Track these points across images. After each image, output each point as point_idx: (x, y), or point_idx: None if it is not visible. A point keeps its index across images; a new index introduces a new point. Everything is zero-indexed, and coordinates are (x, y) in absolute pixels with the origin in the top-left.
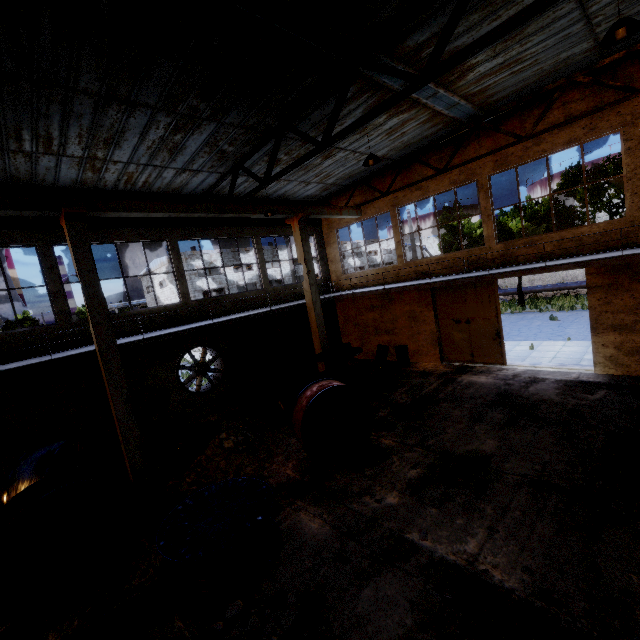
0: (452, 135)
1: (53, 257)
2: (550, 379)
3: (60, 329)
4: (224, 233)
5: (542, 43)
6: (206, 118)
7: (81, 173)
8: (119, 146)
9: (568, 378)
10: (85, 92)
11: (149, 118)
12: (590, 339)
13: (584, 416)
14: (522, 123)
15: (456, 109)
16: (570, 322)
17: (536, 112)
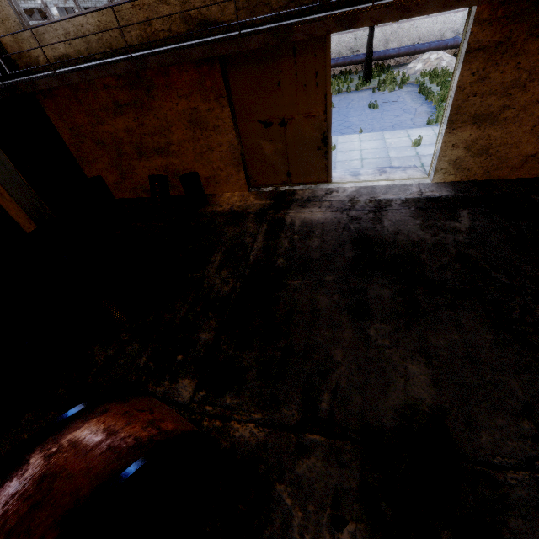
0: None
1: None
2: (395, 201)
3: None
4: None
5: None
6: None
7: None
8: None
9: (413, 195)
10: None
11: None
12: (379, 129)
13: (483, 267)
14: None
15: None
16: (346, 109)
17: None
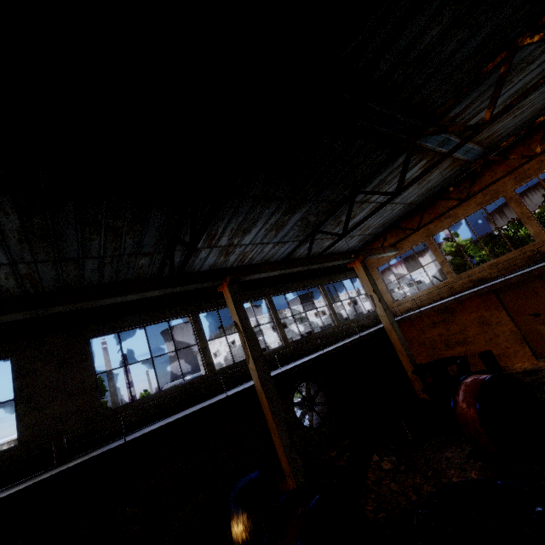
0: (464, 173)
1: (200, 322)
2: None
3: (209, 378)
4: (299, 286)
5: (538, 91)
6: (309, 199)
7: (217, 259)
8: (249, 232)
9: None
10: (251, 197)
11: (276, 207)
12: None
13: None
14: (527, 147)
15: (469, 153)
16: None
17: (537, 137)
